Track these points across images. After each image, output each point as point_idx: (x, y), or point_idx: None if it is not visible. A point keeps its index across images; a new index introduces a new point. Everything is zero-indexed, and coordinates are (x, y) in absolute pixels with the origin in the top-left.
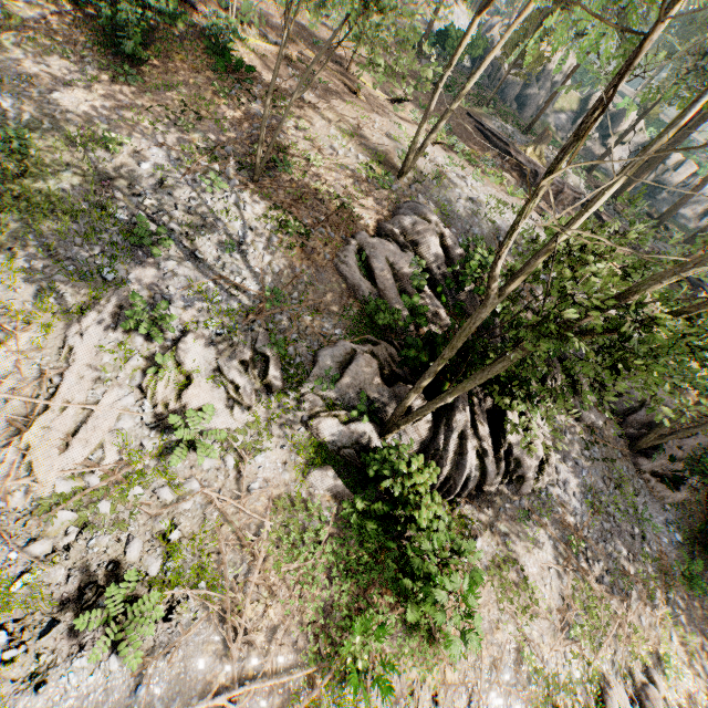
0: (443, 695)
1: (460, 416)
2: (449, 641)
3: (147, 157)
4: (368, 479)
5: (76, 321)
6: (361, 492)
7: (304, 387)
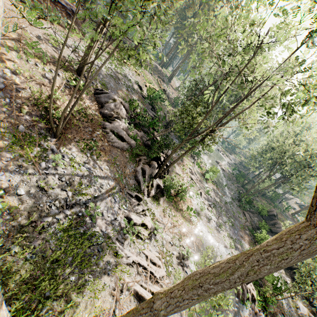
0: (191, 203)
1: (161, 158)
2: (190, 197)
3: (11, 185)
4: (161, 190)
5: (120, 259)
6: (164, 194)
7: (142, 190)
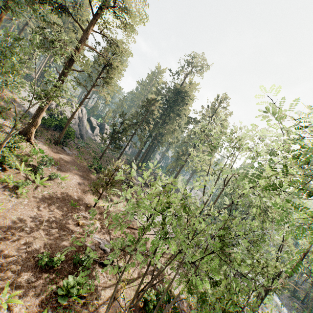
0: None
1: None
2: None
3: None
4: None
5: None
6: None
7: None
